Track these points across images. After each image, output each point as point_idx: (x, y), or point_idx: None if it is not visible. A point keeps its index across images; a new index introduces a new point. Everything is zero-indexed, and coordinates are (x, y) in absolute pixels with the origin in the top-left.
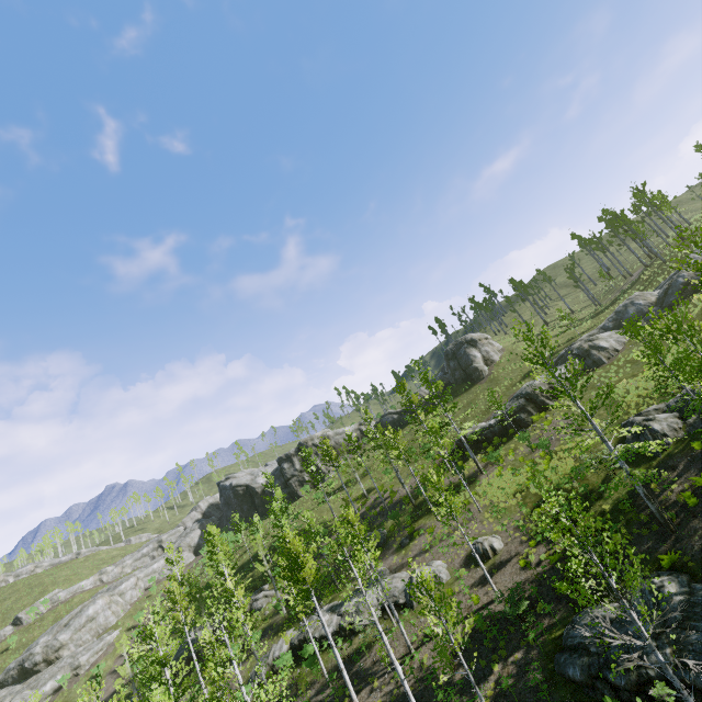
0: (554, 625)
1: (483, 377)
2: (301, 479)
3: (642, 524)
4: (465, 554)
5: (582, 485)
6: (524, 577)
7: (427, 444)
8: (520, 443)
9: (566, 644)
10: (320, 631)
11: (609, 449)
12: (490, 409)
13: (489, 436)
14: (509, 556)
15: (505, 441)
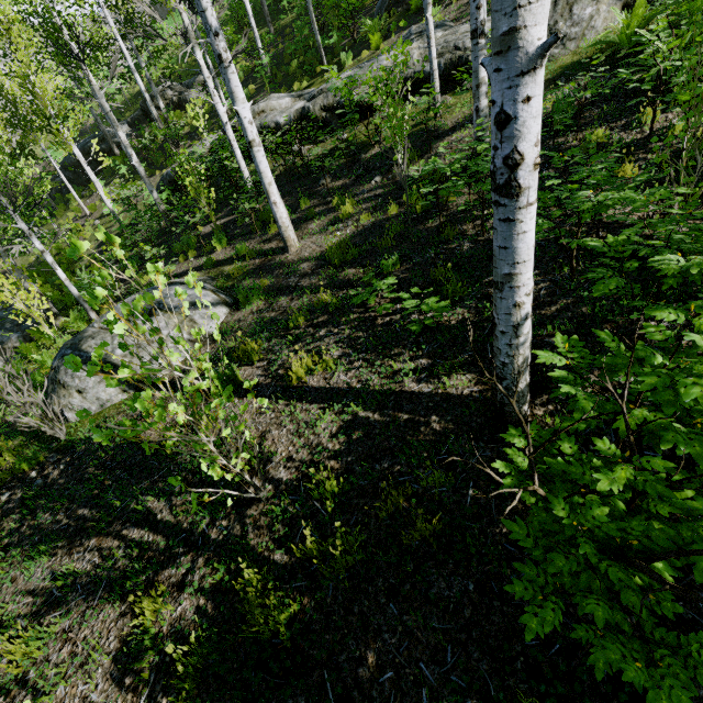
0: None
1: None
2: None
3: None
4: None
5: None
6: None
7: None
8: None
9: None
10: (263, 119)
11: None
12: None
13: None
14: None
15: None
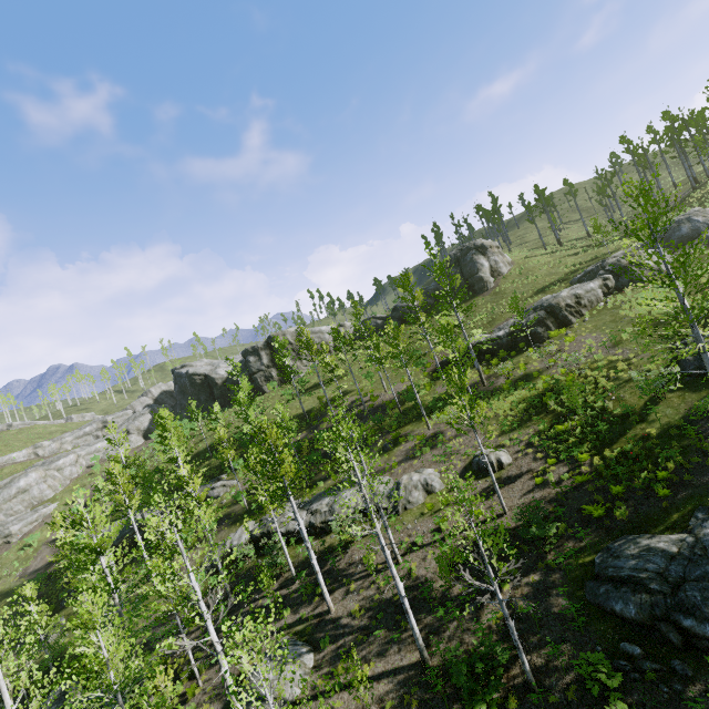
0: (581, 550)
1: (487, 289)
2: (267, 375)
3: (704, 453)
4: (463, 465)
5: (627, 405)
6: (540, 495)
7: (418, 351)
8: (532, 358)
9: (605, 573)
10: (287, 526)
11: (706, 362)
12: (494, 322)
13: (495, 348)
14: (519, 472)
15: (513, 355)
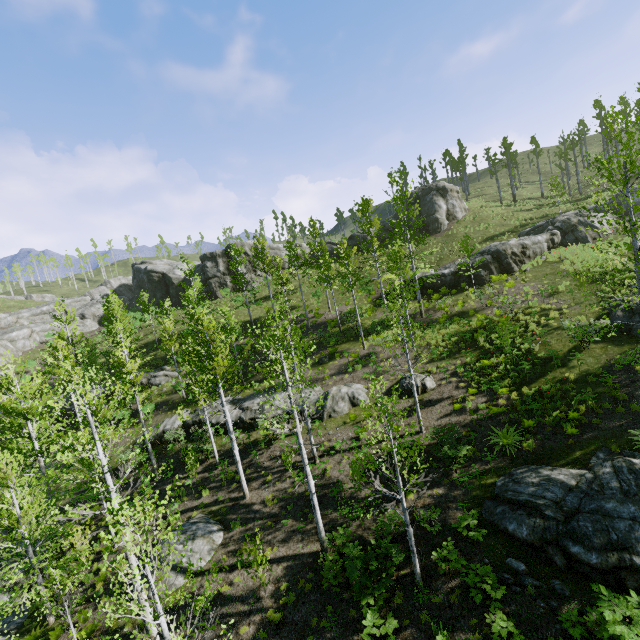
0: (485, 472)
1: (440, 231)
2: (222, 282)
3: (615, 401)
4: (390, 385)
5: (553, 349)
6: (456, 420)
7: (366, 278)
8: (471, 298)
9: (504, 496)
10: (218, 418)
11: None
12: (441, 262)
13: (438, 284)
14: (440, 397)
15: (453, 293)
